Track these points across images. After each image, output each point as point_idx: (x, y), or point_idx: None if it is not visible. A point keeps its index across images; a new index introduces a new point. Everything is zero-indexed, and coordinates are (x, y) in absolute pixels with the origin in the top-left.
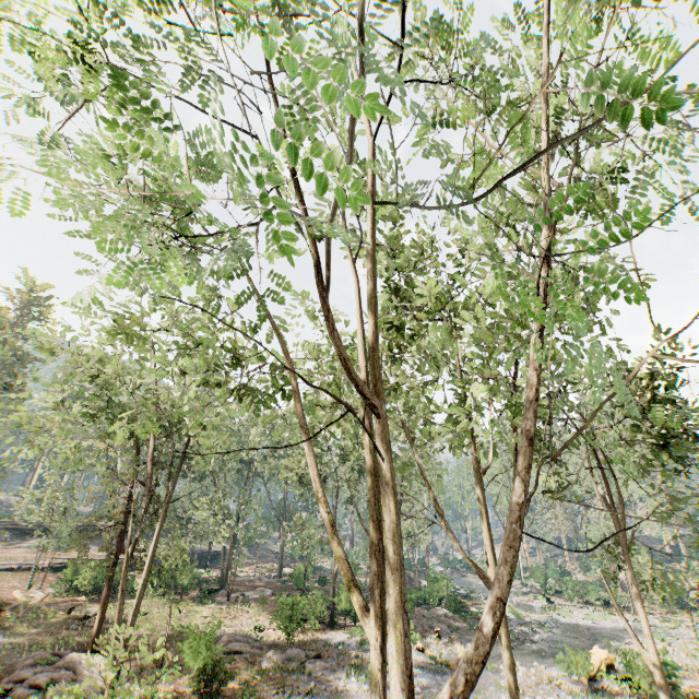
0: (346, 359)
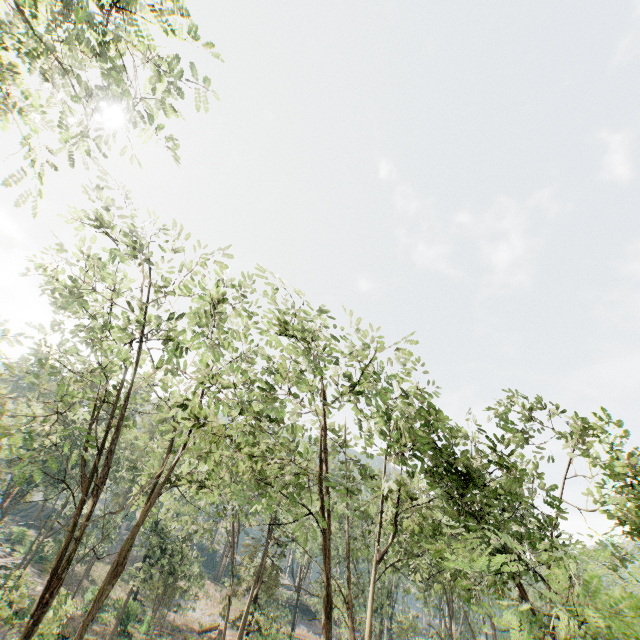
0: (82, 465)
